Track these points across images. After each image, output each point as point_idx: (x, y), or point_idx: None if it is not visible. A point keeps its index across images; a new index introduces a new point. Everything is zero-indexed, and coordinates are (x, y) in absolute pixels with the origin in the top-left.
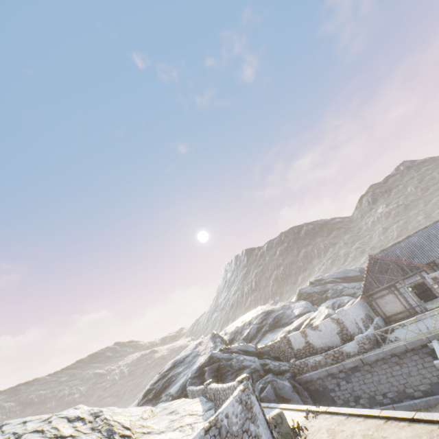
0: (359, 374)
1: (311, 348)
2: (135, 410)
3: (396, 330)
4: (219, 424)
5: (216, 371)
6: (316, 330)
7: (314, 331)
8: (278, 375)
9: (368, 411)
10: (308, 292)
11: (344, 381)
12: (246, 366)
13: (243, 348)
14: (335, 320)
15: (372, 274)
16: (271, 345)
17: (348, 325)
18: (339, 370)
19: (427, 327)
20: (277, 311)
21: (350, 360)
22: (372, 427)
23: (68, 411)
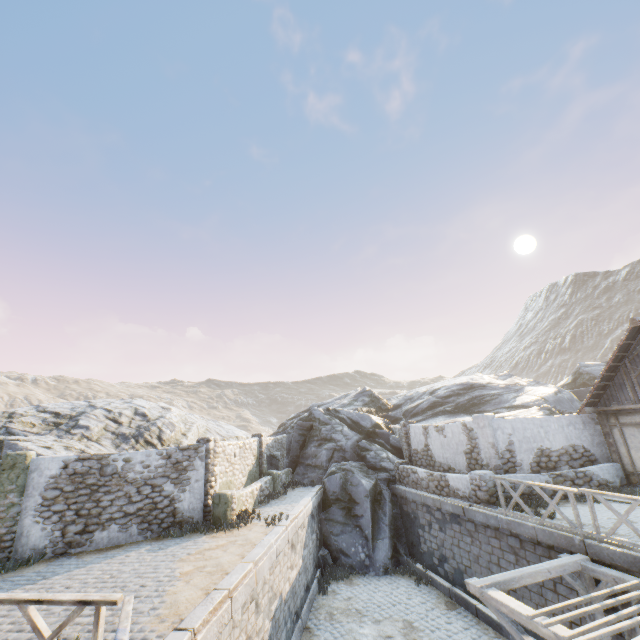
0: (458, 529)
1: (429, 457)
2: (235, 433)
3: (611, 503)
4: (107, 461)
5: (306, 430)
6: (440, 433)
7: (437, 434)
8: (371, 469)
9: (254, 553)
10: (593, 375)
11: (437, 525)
12: (334, 440)
13: (356, 419)
14: (466, 430)
15: (633, 367)
16: (398, 429)
17: (482, 447)
18: (434, 505)
19: (595, 524)
20: (489, 389)
21: (450, 501)
22: (219, 568)
23: (154, 407)
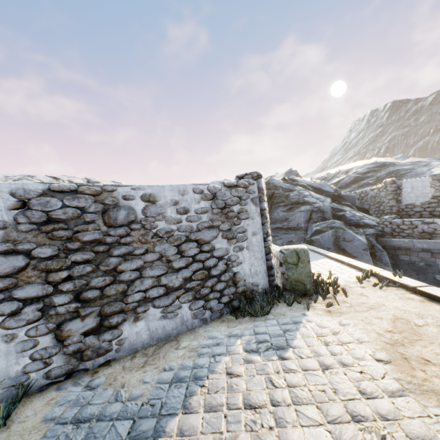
0: None
1: None
2: None
3: None
4: (111, 200)
5: (267, 198)
6: None
7: None
8: (353, 227)
9: None
10: None
11: None
12: (307, 203)
13: (316, 186)
14: None
15: None
16: (362, 193)
17: None
18: None
19: None
20: (400, 166)
21: None
22: None
23: (104, 181)
